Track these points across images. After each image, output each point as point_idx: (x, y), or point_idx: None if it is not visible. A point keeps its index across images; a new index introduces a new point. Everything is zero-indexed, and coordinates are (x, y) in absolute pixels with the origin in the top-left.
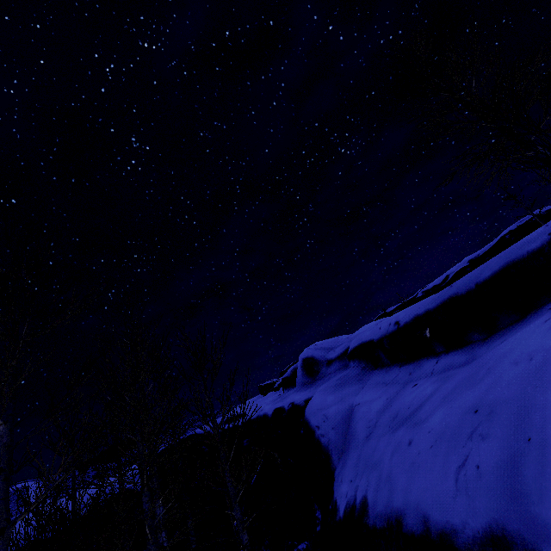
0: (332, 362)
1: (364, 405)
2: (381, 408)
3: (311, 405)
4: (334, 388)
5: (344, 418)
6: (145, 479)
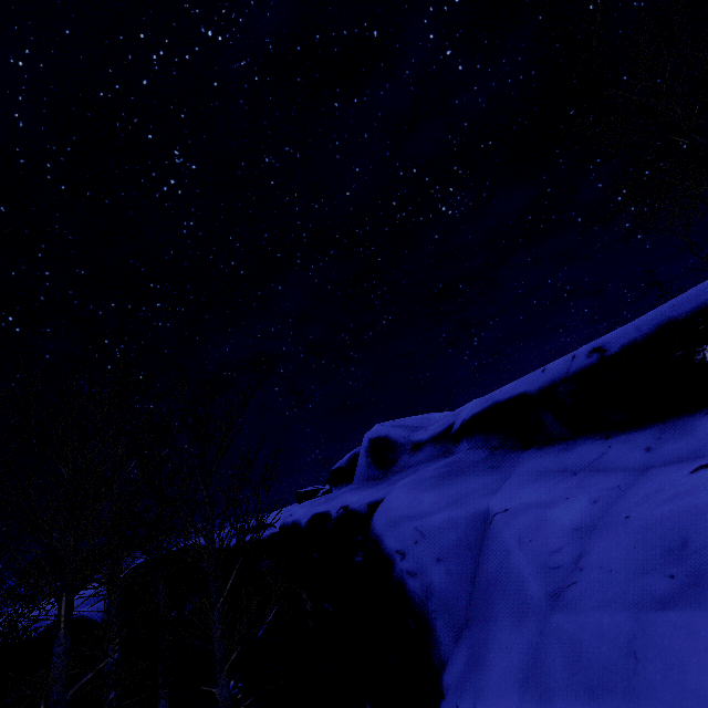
0: (422, 447)
1: (523, 513)
2: (586, 522)
3: (386, 507)
4: (436, 480)
5: (467, 540)
6: (64, 613)
